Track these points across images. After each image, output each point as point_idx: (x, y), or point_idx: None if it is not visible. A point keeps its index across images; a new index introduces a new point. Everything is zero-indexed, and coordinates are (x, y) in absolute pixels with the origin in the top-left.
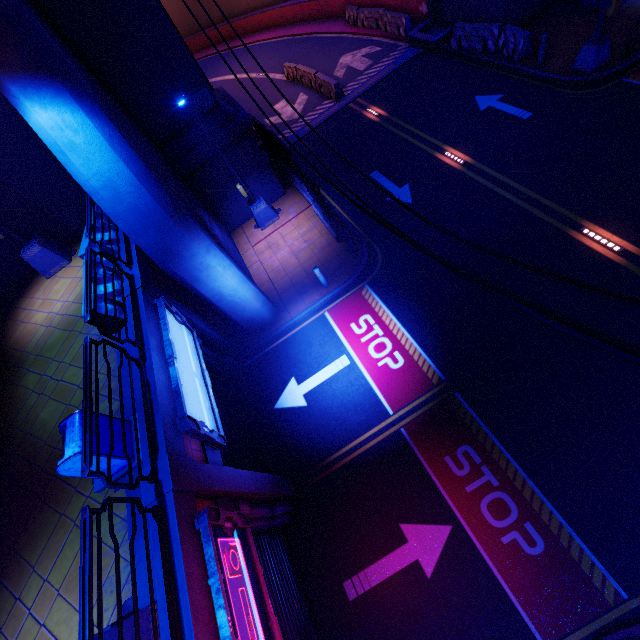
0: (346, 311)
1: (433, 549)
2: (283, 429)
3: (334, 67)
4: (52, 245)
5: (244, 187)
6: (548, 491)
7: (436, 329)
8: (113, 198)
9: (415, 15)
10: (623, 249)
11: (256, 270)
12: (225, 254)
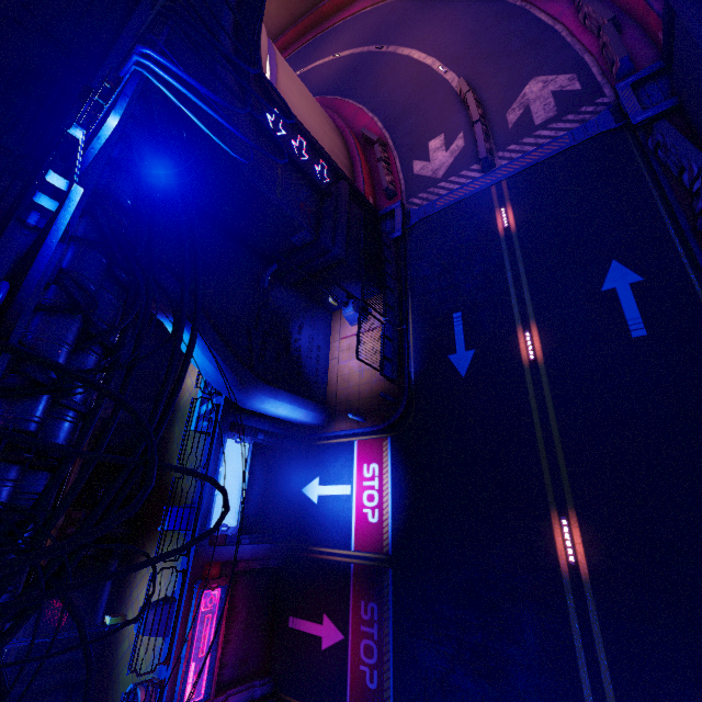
0: (367, 450)
1: (331, 639)
2: (300, 508)
3: (513, 99)
4: None
5: (335, 298)
6: (396, 667)
7: (408, 514)
8: (206, 375)
9: (654, 36)
10: (573, 564)
11: (333, 367)
12: (281, 395)
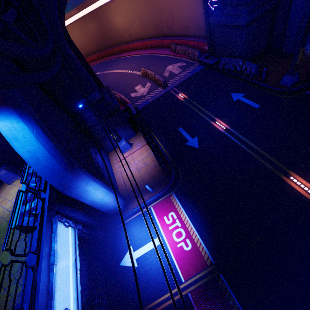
0: (162, 208)
1: None
2: (123, 280)
3: (164, 71)
4: (12, 168)
5: (114, 134)
6: None
7: (209, 228)
8: (36, 163)
9: (202, 50)
10: None
11: (118, 176)
12: (97, 181)
